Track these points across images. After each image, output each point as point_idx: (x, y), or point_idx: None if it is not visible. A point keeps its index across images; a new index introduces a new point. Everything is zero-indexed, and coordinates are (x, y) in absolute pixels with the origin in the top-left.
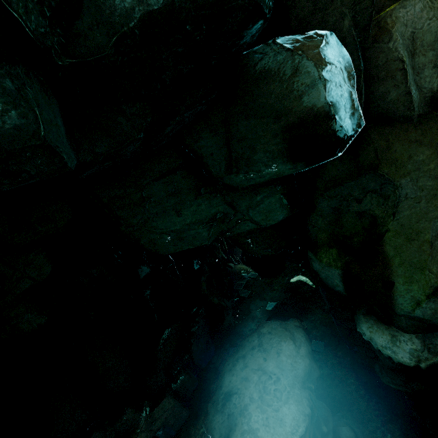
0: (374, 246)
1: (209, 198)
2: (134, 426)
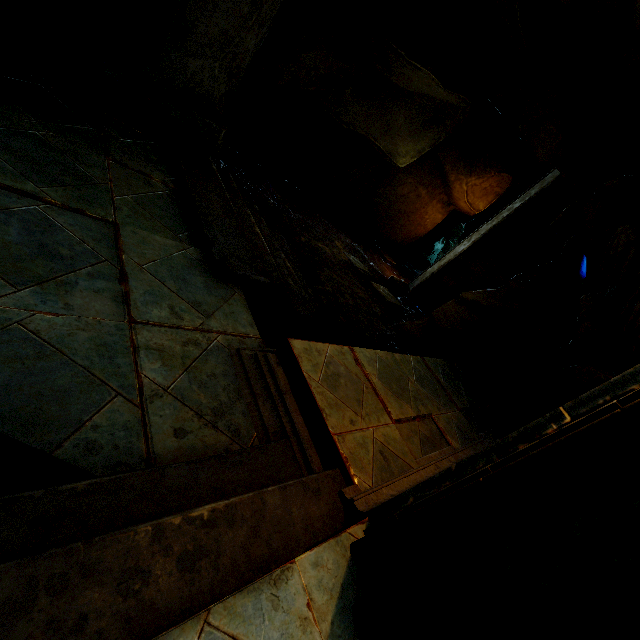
0: None
1: None
2: (454, 239)
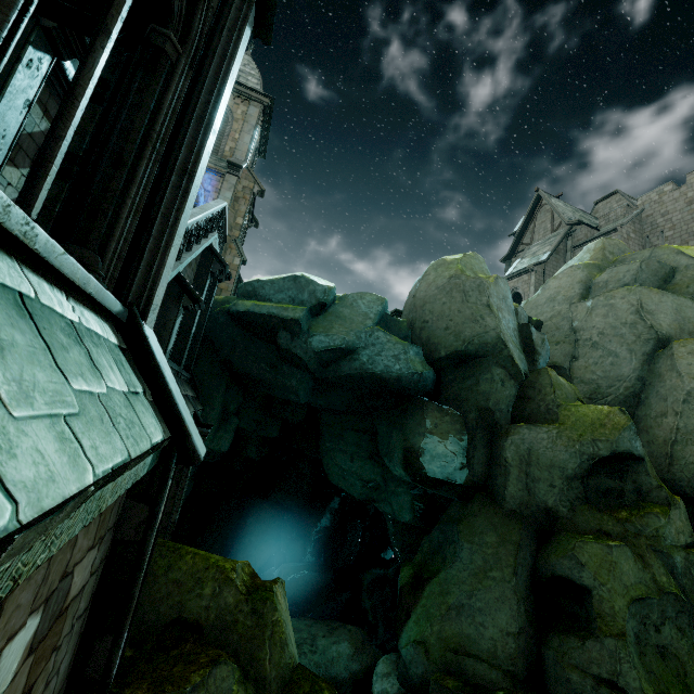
0: (425, 582)
1: (375, 465)
2: None
